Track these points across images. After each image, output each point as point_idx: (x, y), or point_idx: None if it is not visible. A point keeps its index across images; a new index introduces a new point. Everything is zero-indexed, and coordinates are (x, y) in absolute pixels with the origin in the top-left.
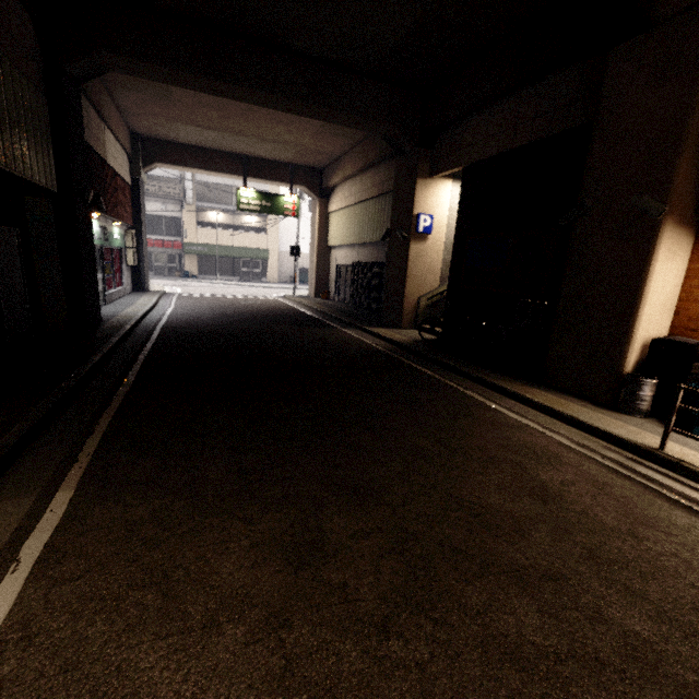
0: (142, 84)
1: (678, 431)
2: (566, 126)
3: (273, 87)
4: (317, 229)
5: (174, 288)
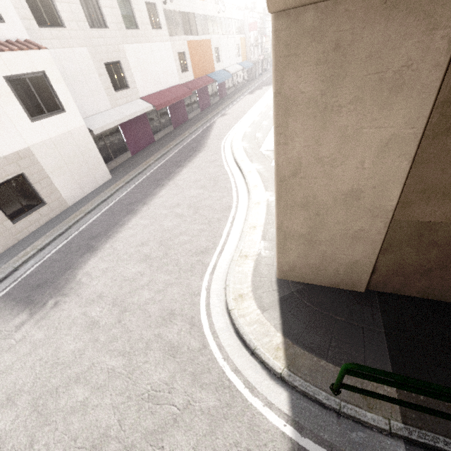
0: None
1: None
2: None
3: None
4: None
5: None
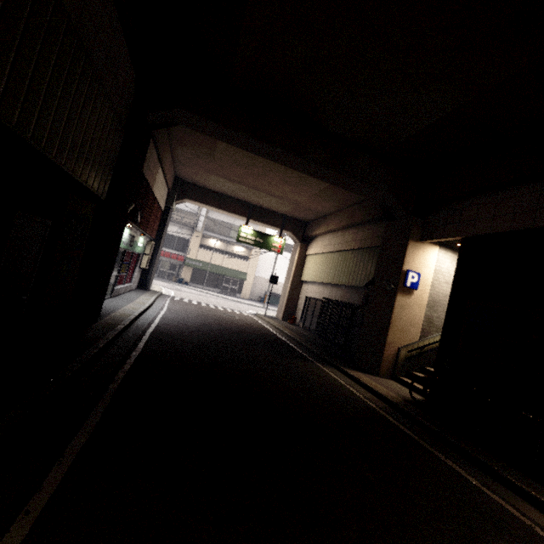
0: (196, 143)
1: None
2: None
3: (302, 153)
4: (294, 266)
5: (169, 291)
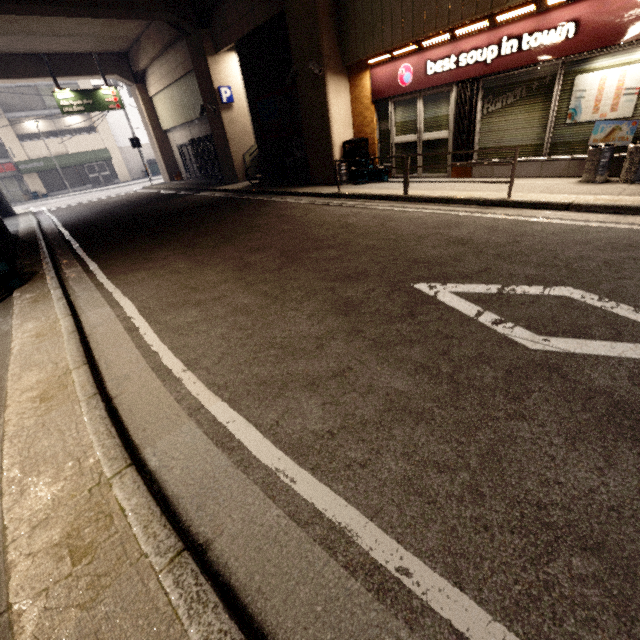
0: None
1: (341, 181)
2: (278, 10)
3: None
4: (146, 117)
5: (36, 208)
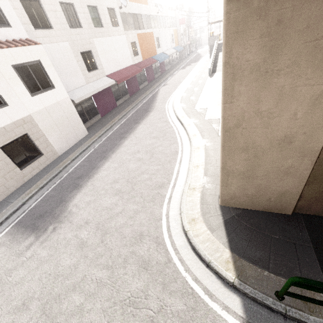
0: None
1: None
2: None
3: None
4: None
5: None
